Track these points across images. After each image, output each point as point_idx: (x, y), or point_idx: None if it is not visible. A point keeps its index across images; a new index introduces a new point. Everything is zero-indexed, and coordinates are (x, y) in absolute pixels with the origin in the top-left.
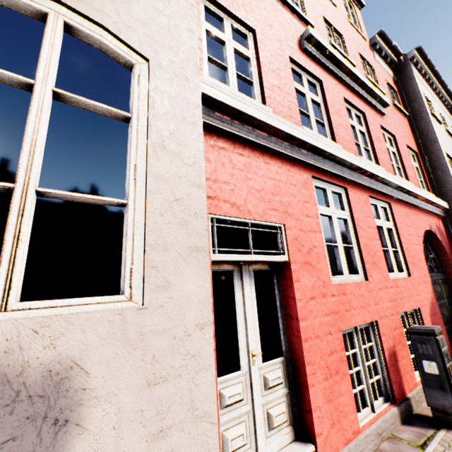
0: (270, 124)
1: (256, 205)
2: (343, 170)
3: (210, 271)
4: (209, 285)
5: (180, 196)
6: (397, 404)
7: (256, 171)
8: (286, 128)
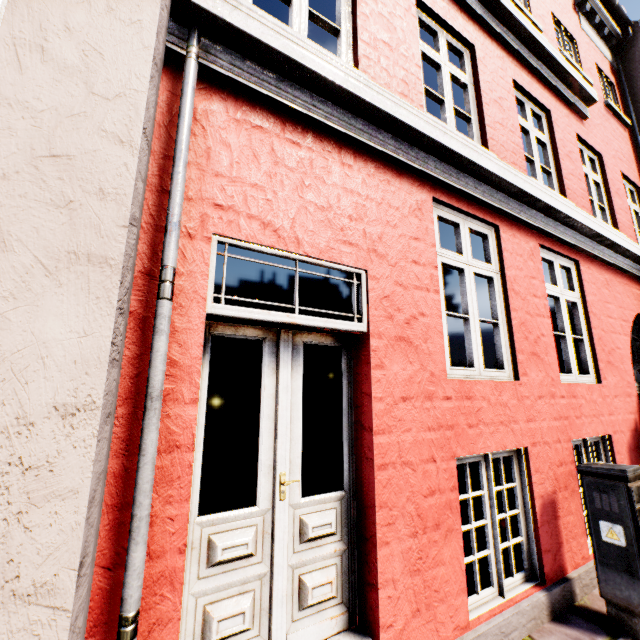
0: (351, 92)
1: (314, 232)
2: (494, 195)
3: (116, 306)
4: (108, 333)
5: (66, 151)
6: (548, 587)
7: (321, 176)
8: (384, 103)
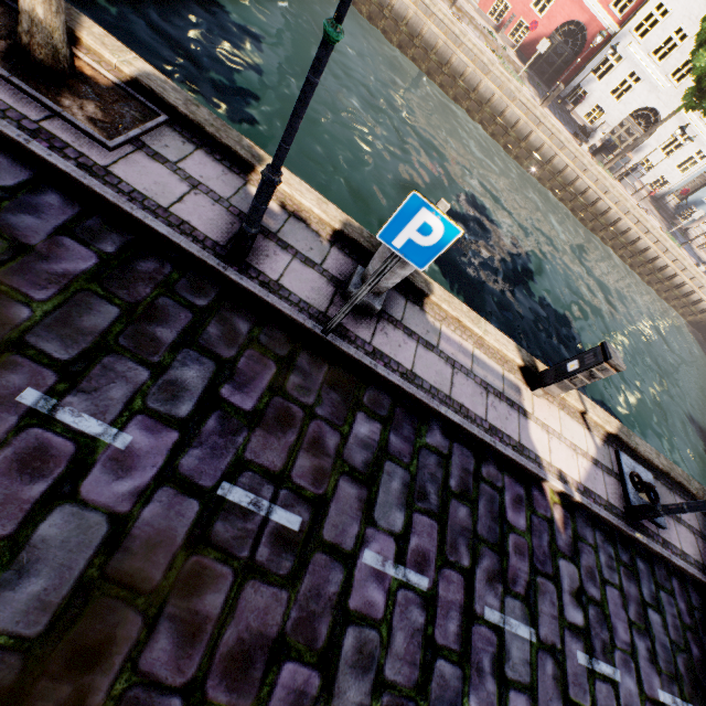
0: None
1: None
2: None
3: None
4: None
5: None
6: (497, 28)
7: None
8: None
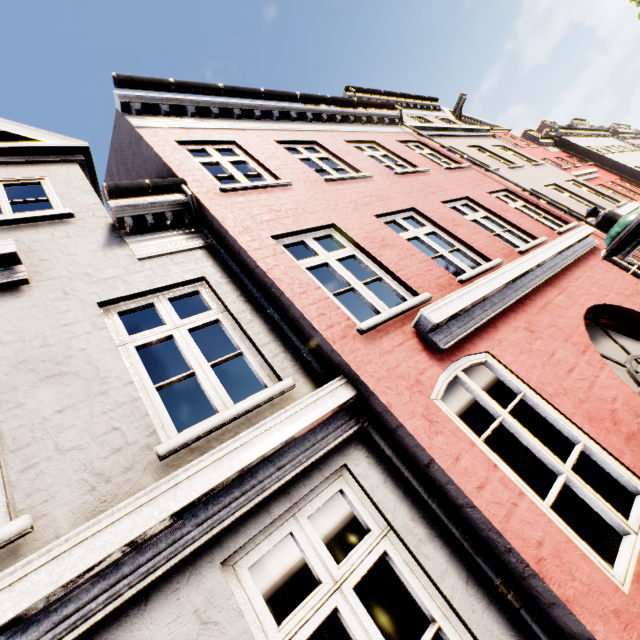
0: None
1: None
2: None
3: None
4: None
5: None
6: None
7: None
8: None
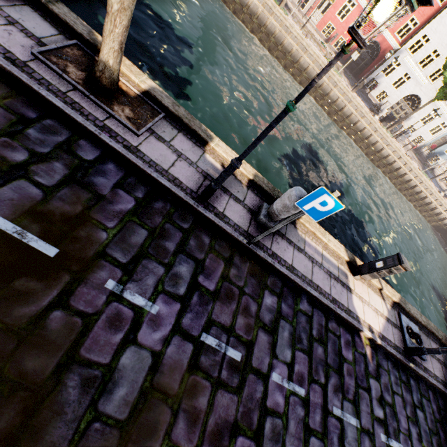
0: None
1: None
2: (359, 0)
3: None
4: None
5: None
6: (326, 40)
7: None
8: None
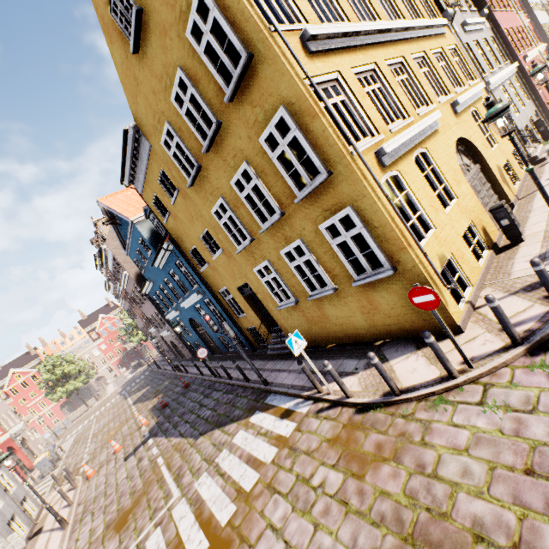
0: None
1: None
2: None
3: None
4: None
5: None
6: None
7: None
8: None
